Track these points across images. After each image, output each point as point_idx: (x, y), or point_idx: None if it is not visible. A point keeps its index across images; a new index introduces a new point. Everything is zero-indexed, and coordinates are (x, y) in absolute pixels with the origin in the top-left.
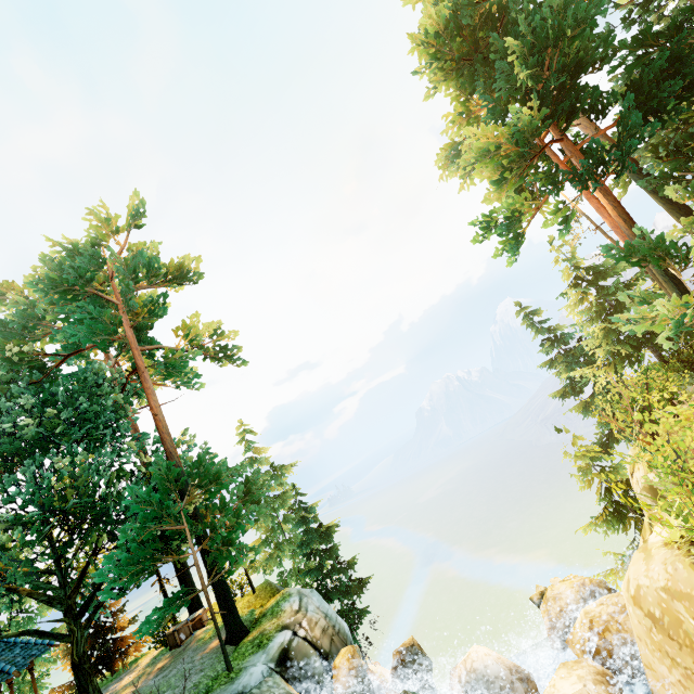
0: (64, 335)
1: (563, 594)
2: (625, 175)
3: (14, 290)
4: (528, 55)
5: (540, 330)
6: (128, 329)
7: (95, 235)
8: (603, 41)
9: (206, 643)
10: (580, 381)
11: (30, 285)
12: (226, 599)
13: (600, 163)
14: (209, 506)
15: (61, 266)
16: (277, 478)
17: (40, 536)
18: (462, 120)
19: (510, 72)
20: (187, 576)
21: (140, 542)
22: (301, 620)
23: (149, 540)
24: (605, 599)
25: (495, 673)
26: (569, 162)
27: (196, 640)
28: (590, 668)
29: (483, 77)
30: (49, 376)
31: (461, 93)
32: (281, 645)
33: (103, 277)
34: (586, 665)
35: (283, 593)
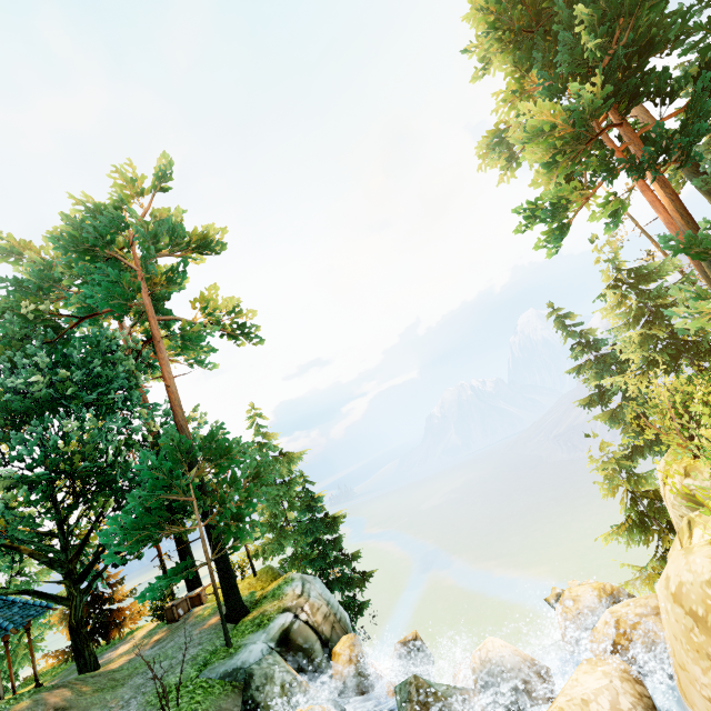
0: (80, 298)
1: (581, 597)
2: (678, 176)
3: (31, 250)
4: (598, 25)
5: (571, 333)
6: (146, 296)
7: (118, 198)
8: (680, 16)
9: (205, 619)
10: (609, 389)
11: (50, 240)
12: (228, 577)
13: (662, 150)
14: (219, 481)
15: (82, 224)
16: (285, 465)
17: (46, 495)
18: (514, 99)
19: (574, 45)
20: (188, 554)
21: (146, 511)
22: (304, 605)
23: (155, 509)
24: (633, 600)
25: (511, 665)
26: (626, 150)
27: (195, 616)
28: (616, 665)
29: (541, 52)
30: (63, 338)
31: (516, 68)
32: (282, 626)
33: (123, 241)
34: (612, 662)
35: (285, 578)
